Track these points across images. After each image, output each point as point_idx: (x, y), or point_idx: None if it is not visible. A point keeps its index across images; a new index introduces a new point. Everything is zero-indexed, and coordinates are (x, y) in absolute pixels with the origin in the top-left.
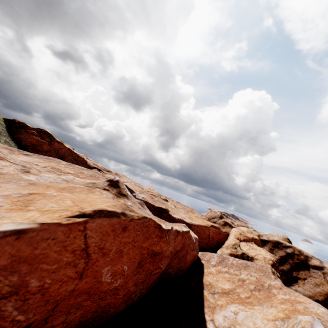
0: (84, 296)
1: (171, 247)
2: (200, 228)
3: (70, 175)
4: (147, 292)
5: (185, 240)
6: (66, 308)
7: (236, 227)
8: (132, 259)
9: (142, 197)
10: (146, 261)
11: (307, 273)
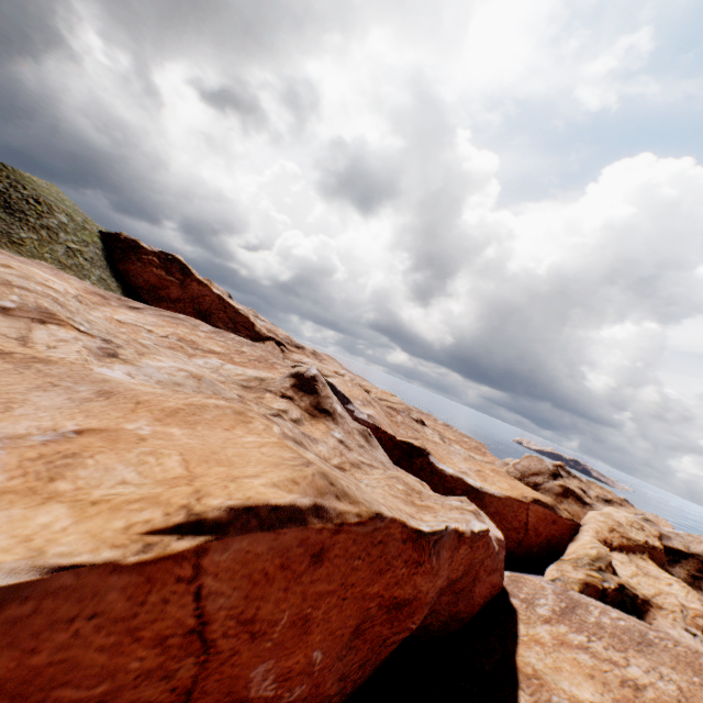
0: None
1: (440, 579)
2: (504, 503)
3: (215, 356)
4: (372, 674)
5: (475, 552)
6: None
7: (594, 504)
8: (336, 631)
9: (367, 414)
10: (373, 622)
11: None
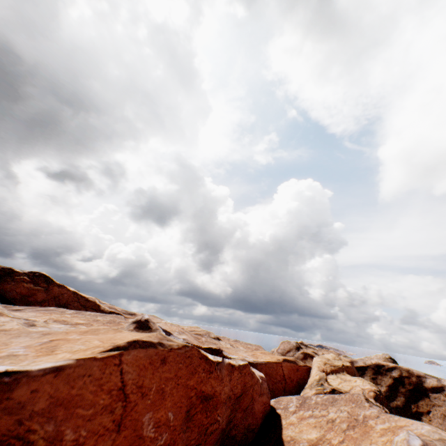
0: None
1: (227, 388)
2: (269, 366)
3: (81, 325)
4: None
5: (245, 378)
6: None
7: None
8: (177, 403)
9: (183, 338)
10: (196, 409)
11: (429, 402)
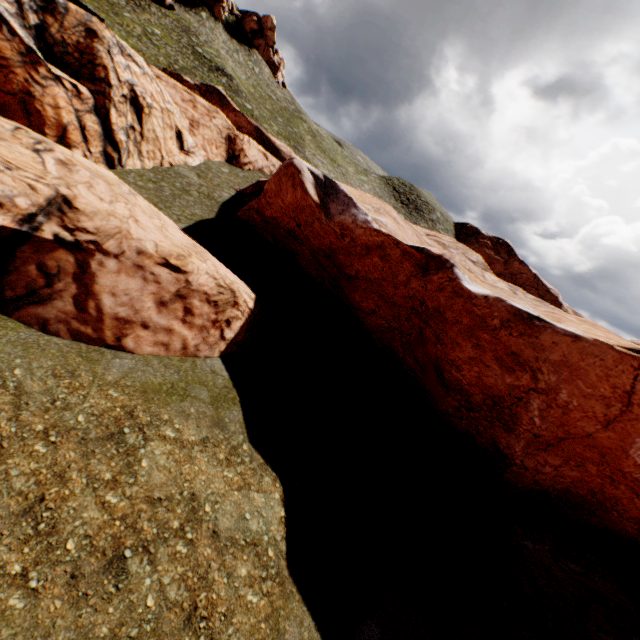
0: (593, 454)
1: None
2: None
3: None
4: None
5: None
6: (567, 452)
7: None
8: None
9: None
10: None
11: None
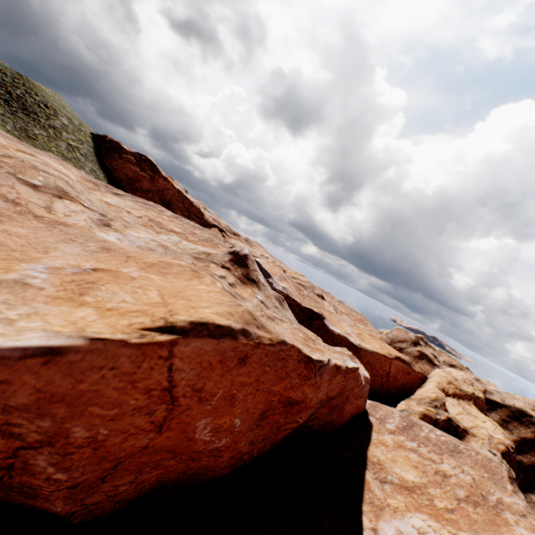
0: (164, 454)
1: (321, 393)
2: (374, 357)
3: (175, 234)
4: (270, 449)
5: (347, 381)
6: (135, 466)
7: (440, 366)
8: (250, 409)
9: (282, 286)
10: (274, 411)
11: None
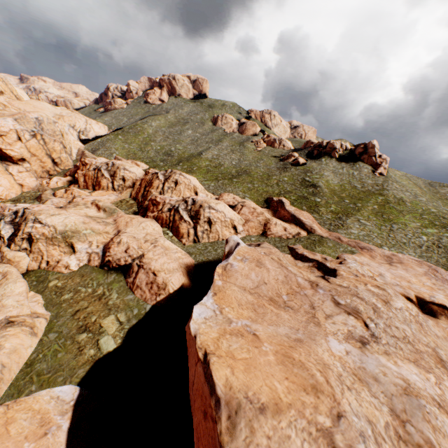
0: None
1: None
2: None
3: None
4: None
5: None
6: None
7: None
8: None
9: None
10: None
11: None
